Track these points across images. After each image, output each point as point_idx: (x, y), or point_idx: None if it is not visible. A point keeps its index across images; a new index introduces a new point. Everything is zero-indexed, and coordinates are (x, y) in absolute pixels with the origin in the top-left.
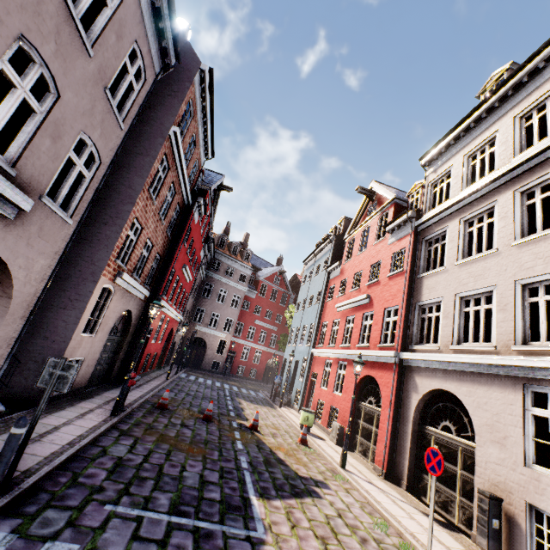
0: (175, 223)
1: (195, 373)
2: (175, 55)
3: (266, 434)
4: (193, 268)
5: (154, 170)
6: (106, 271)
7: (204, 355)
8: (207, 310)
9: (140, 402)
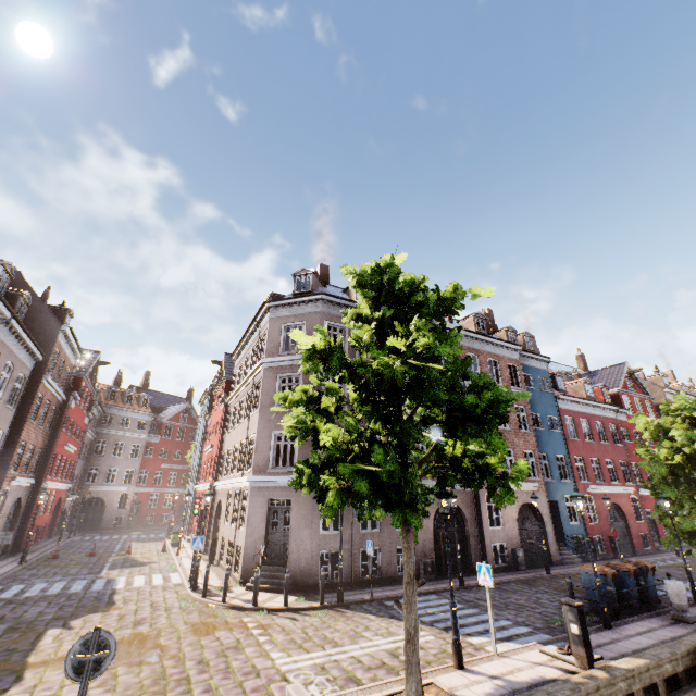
0: (53, 418)
1: (93, 534)
2: (43, 356)
3: (138, 554)
4: (78, 437)
5: (33, 408)
6: (6, 481)
7: (104, 514)
8: (102, 468)
9: (38, 557)
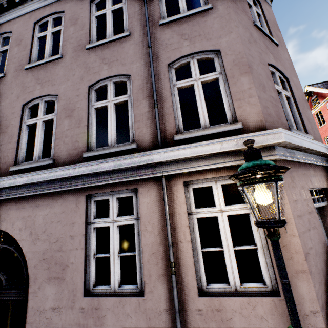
0: None
1: None
2: None
3: None
4: None
5: None
6: None
7: None
8: None
9: None
